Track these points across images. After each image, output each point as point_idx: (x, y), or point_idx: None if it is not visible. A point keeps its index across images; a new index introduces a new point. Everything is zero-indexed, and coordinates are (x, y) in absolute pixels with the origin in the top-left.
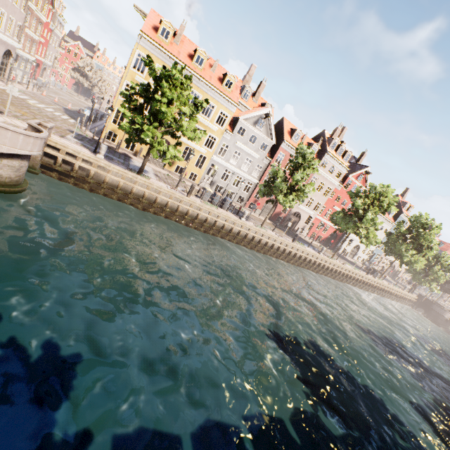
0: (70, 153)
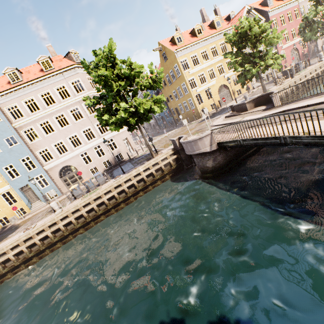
0: None
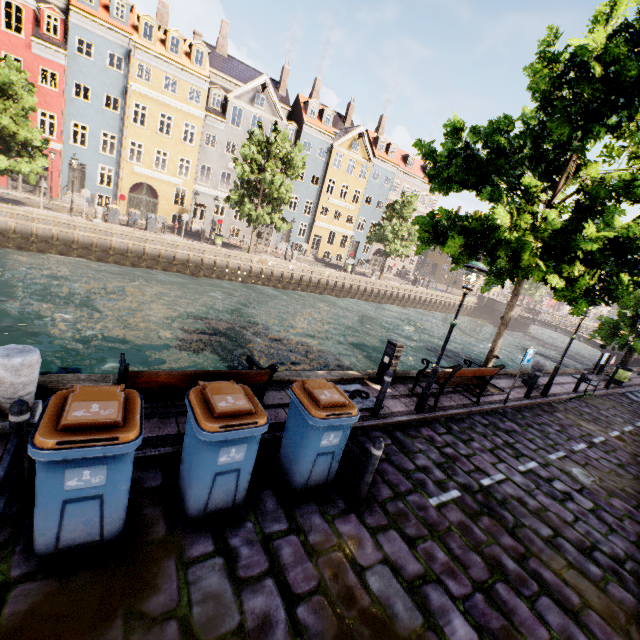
0: None
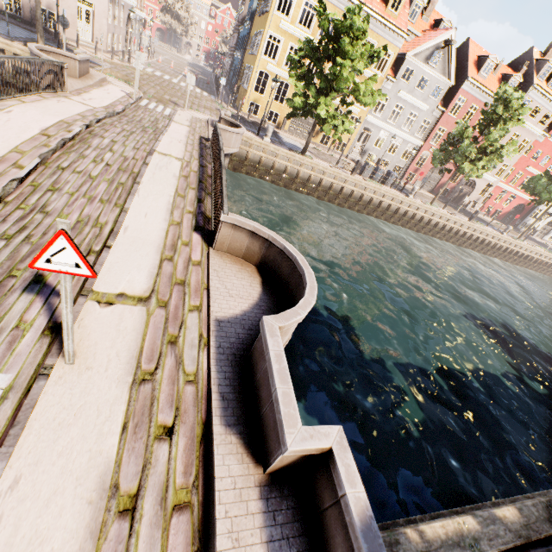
0: (243, 141)
